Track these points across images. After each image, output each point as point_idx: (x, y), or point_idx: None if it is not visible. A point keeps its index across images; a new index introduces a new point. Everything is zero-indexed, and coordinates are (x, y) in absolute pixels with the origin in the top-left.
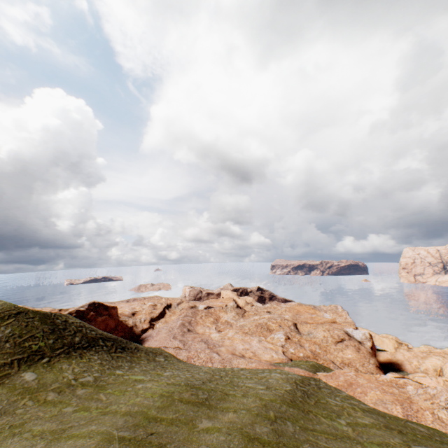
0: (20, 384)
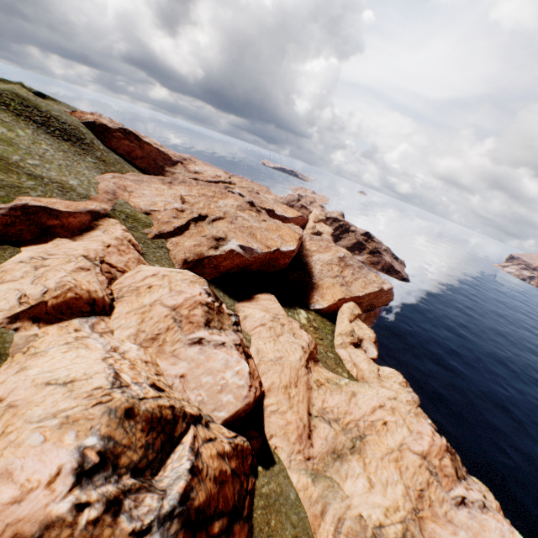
0: None
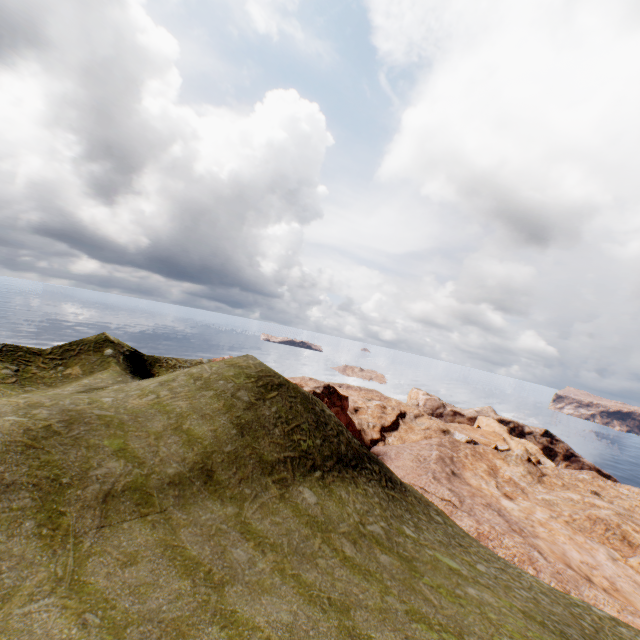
0: (303, 504)
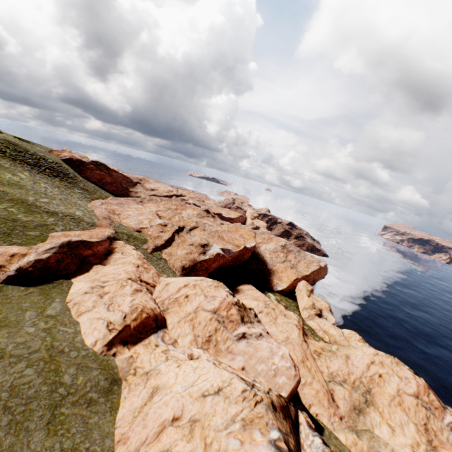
0: None
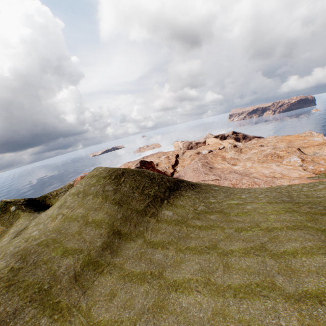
0: (169, 218)
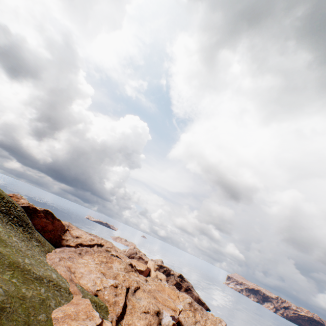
0: None
